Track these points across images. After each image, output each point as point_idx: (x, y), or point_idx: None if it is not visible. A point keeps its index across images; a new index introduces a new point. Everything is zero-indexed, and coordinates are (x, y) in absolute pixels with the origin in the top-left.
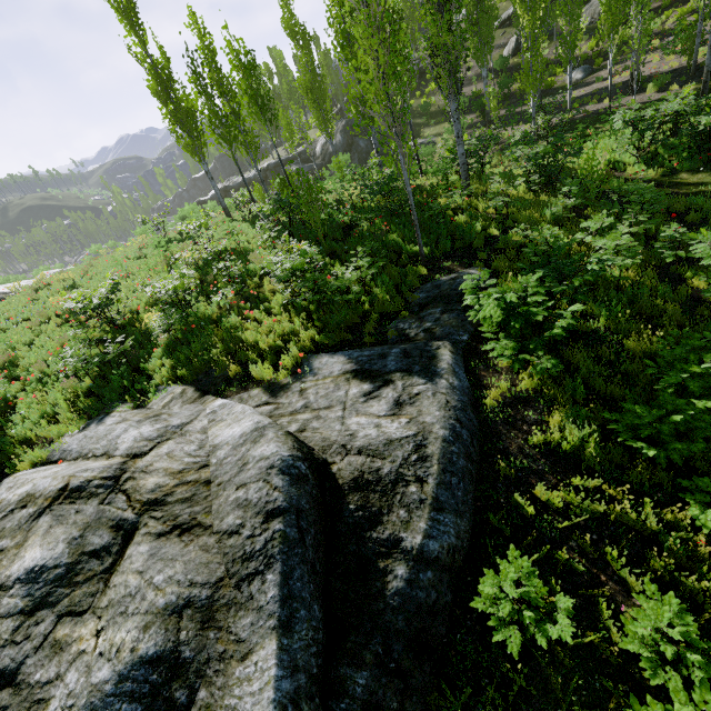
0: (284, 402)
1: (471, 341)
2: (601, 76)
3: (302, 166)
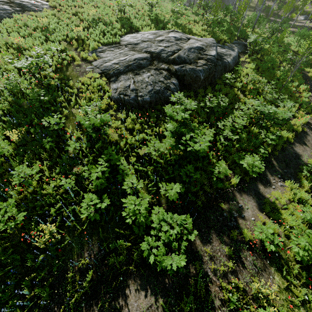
0: None
1: (241, 52)
2: (308, 21)
3: None
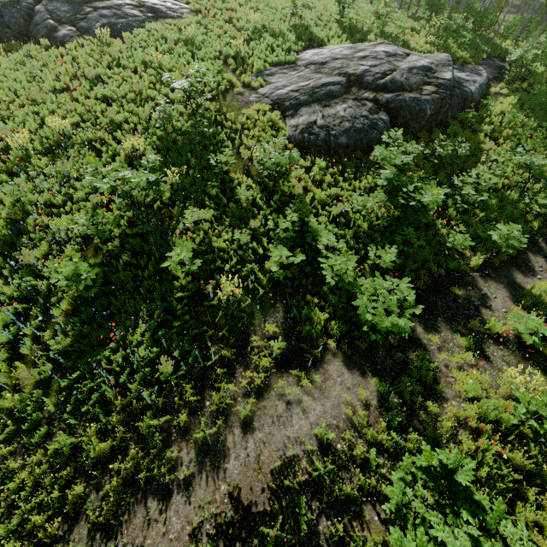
0: None
1: (492, 79)
2: None
3: None
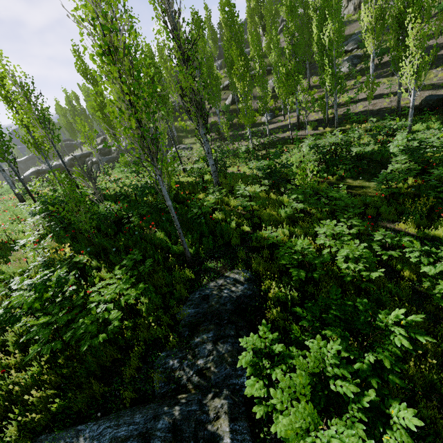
0: None
1: None
2: (280, 119)
3: (102, 157)
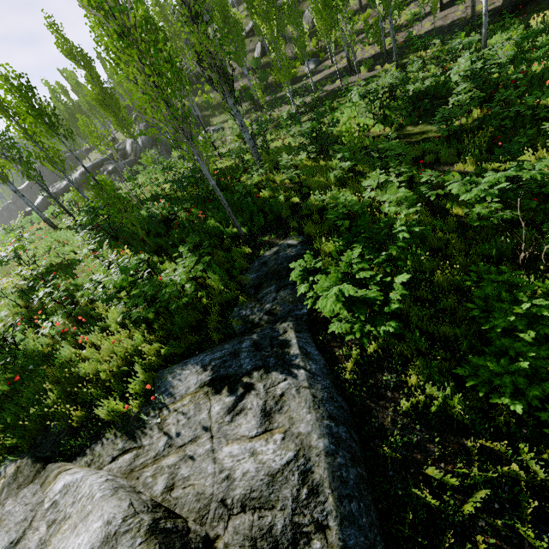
0: (144, 444)
1: (311, 312)
2: (327, 64)
3: (118, 163)
